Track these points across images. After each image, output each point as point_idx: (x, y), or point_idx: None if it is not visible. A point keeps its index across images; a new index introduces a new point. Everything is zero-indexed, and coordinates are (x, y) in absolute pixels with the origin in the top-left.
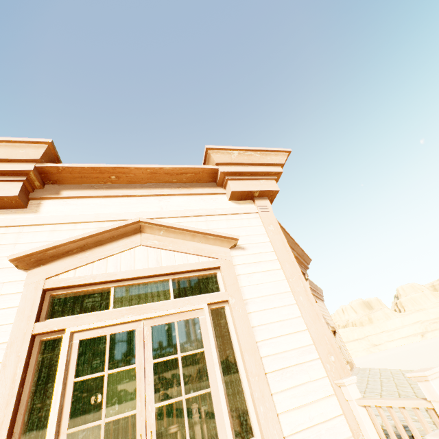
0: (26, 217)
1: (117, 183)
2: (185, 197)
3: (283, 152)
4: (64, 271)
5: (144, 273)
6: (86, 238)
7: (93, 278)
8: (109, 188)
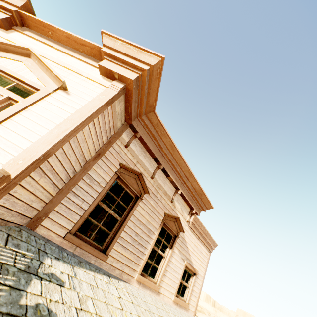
0: (1, 32)
1: (53, 39)
2: (78, 61)
3: (157, 56)
4: None
5: (5, 70)
6: (0, 43)
7: None
8: (46, 39)
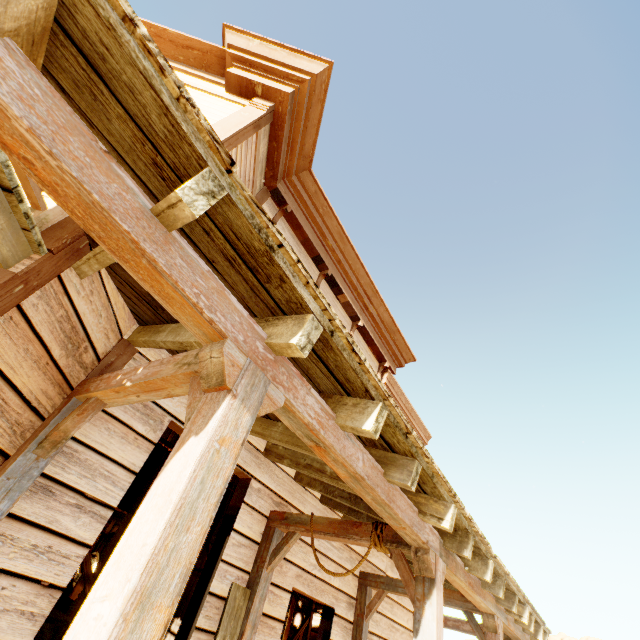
0: None
1: None
2: (181, 73)
3: (322, 62)
4: None
5: None
6: None
7: None
8: None
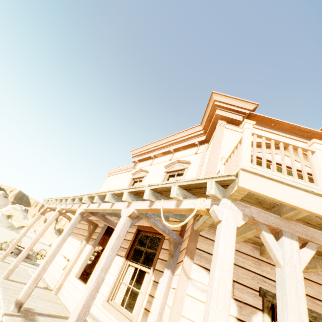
0: (240, 129)
1: (271, 127)
2: (303, 143)
3: None
4: (256, 152)
5: (286, 164)
6: (266, 143)
7: (267, 158)
8: (268, 128)
